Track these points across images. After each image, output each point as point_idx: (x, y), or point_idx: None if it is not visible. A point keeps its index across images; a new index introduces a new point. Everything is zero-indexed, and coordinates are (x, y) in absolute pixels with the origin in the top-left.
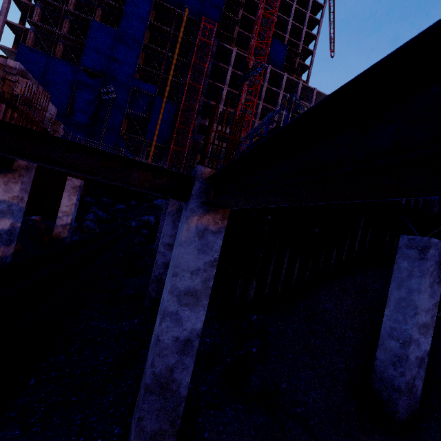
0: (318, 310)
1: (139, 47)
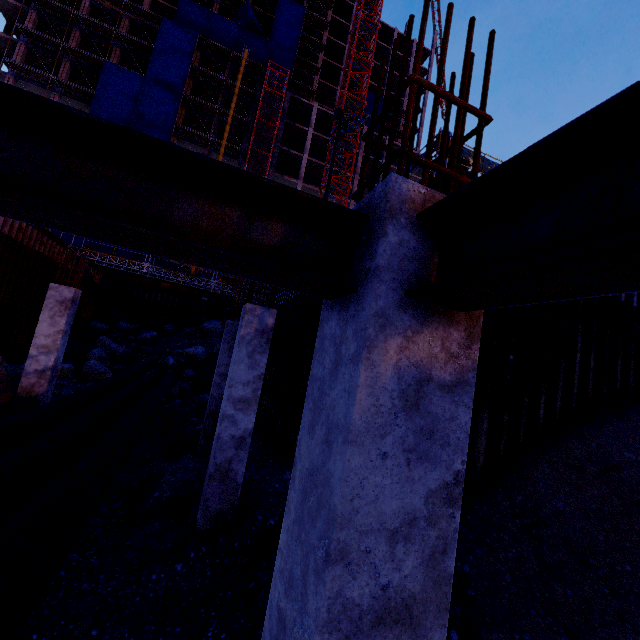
0: (543, 514)
1: (177, 100)
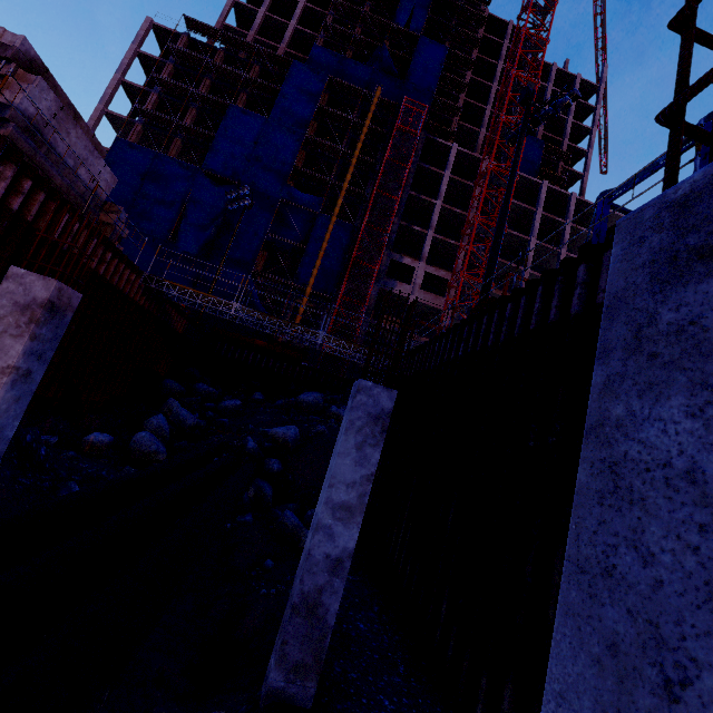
0: None
1: (299, 142)
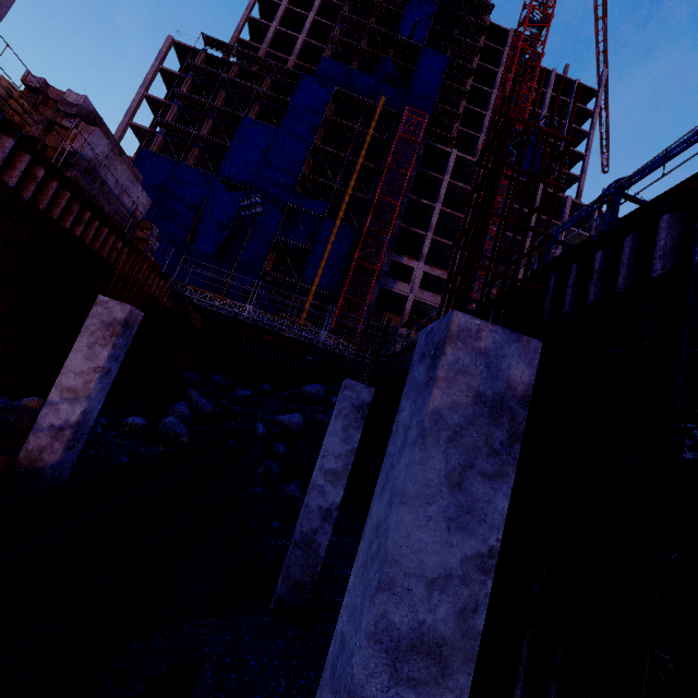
0: None
1: (306, 150)
